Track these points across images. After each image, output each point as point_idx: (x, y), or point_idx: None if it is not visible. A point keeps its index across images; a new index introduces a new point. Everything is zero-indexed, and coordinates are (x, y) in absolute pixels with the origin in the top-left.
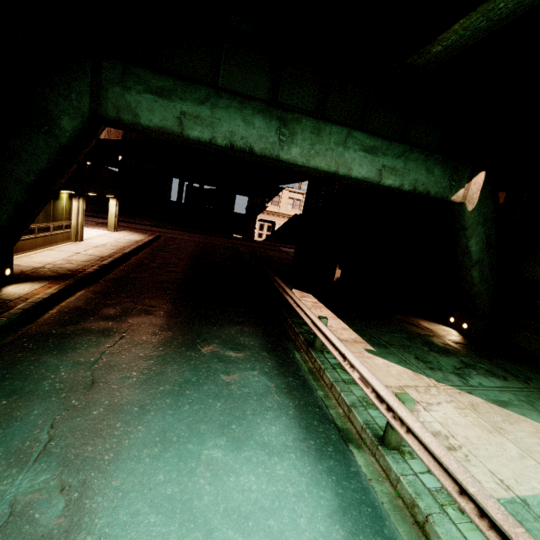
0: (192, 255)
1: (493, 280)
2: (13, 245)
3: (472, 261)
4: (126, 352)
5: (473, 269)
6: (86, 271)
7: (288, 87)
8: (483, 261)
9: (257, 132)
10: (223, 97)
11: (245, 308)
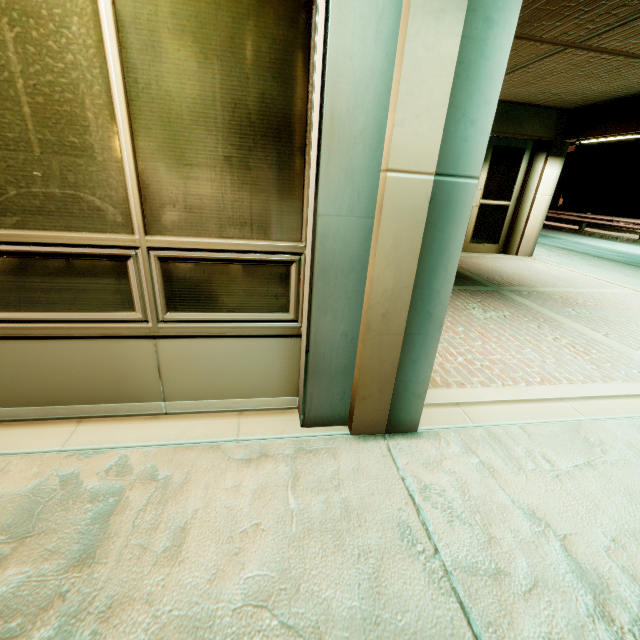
0: None
1: None
2: None
3: None
4: None
5: None
6: None
7: None
8: None
9: None
10: None
11: None
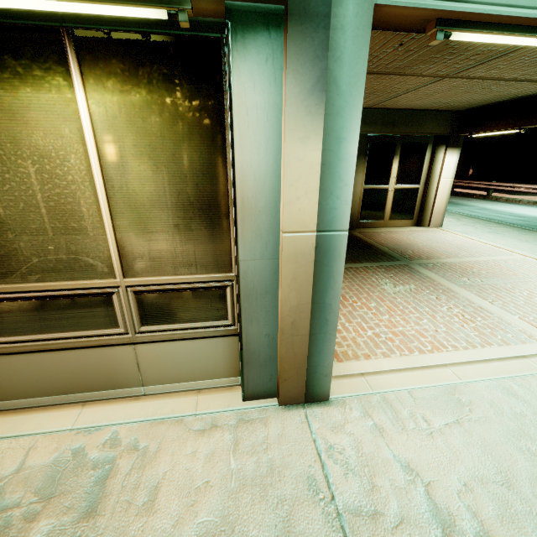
0: None
1: None
2: None
3: None
4: None
5: None
6: None
7: None
8: None
9: None
10: None
11: None
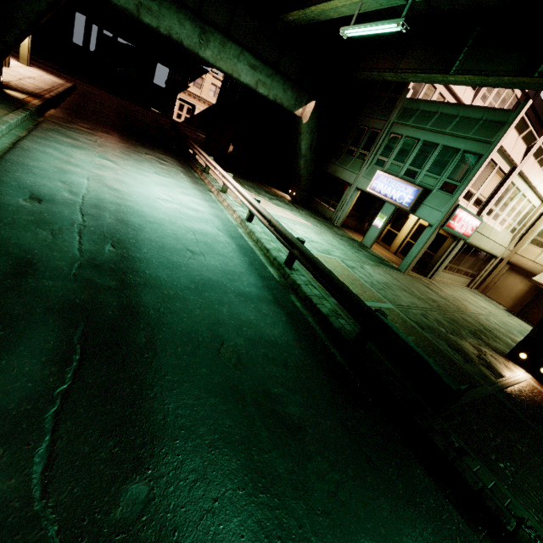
0: (118, 112)
1: (311, 169)
2: (4, 59)
3: (302, 155)
4: (108, 143)
5: (301, 160)
6: (45, 96)
7: (209, 4)
8: (307, 157)
9: (187, 33)
10: (167, 1)
11: (167, 151)
